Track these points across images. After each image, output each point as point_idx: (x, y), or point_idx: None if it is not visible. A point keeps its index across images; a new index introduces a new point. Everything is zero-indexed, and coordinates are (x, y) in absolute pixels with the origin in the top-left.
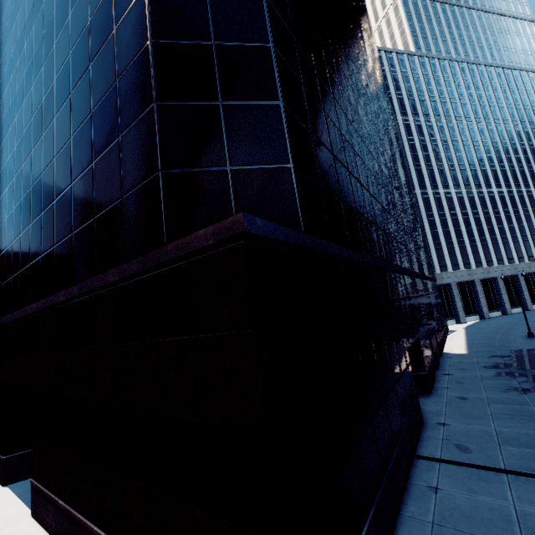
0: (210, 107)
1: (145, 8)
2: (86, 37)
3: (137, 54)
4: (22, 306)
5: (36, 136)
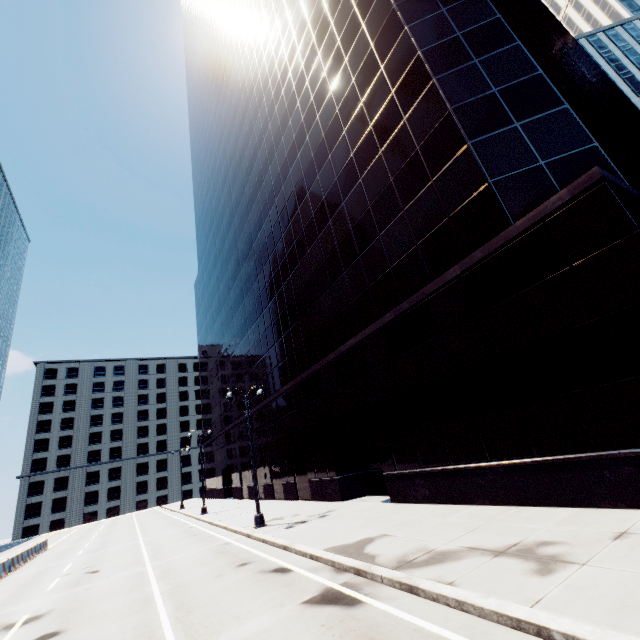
0: (509, 131)
1: (438, 93)
2: (370, 136)
3: (437, 123)
4: (335, 349)
5: (321, 224)
